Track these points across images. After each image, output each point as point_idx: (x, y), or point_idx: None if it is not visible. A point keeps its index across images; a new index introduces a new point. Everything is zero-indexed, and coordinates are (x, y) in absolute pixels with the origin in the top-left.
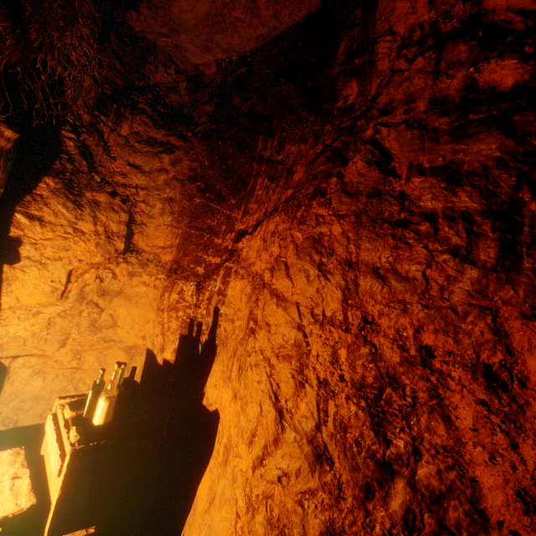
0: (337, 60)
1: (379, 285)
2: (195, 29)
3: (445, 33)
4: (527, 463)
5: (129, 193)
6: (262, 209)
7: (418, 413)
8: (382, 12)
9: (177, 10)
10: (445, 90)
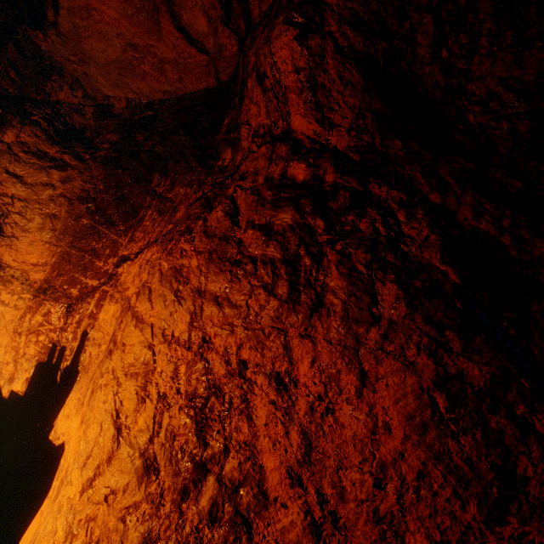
0: (222, 130)
1: (217, 310)
2: (106, 67)
3: (275, 136)
4: (293, 445)
5: (1, 201)
6: (146, 239)
7: (231, 416)
8: (244, 108)
9: (88, 47)
10: (273, 173)
